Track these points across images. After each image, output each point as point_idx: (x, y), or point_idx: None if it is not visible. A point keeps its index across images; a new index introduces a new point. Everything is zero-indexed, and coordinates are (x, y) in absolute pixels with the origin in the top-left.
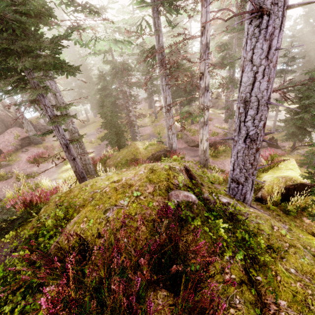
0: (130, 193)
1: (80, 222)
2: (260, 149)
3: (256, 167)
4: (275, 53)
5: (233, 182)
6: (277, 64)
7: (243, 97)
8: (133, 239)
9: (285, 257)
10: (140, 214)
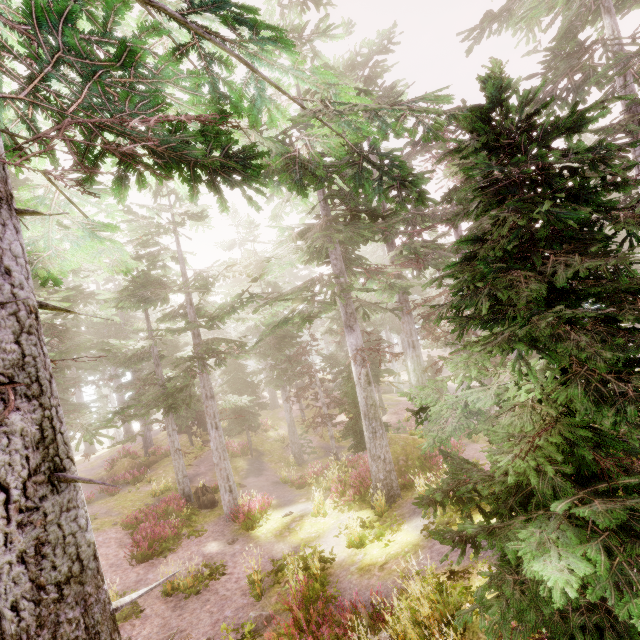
0: None
1: None
2: None
3: None
4: None
5: None
6: None
7: None
8: None
9: None
10: None
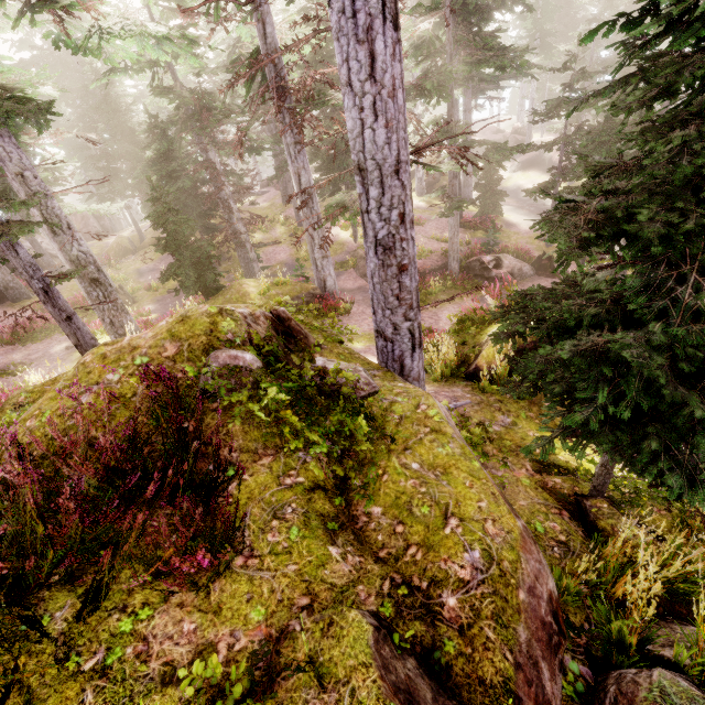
0: (129, 361)
1: (28, 418)
2: (409, 267)
3: (411, 304)
4: (386, 69)
5: (379, 338)
6: (398, 91)
7: (354, 162)
8: (120, 436)
9: (413, 447)
10: (143, 394)
